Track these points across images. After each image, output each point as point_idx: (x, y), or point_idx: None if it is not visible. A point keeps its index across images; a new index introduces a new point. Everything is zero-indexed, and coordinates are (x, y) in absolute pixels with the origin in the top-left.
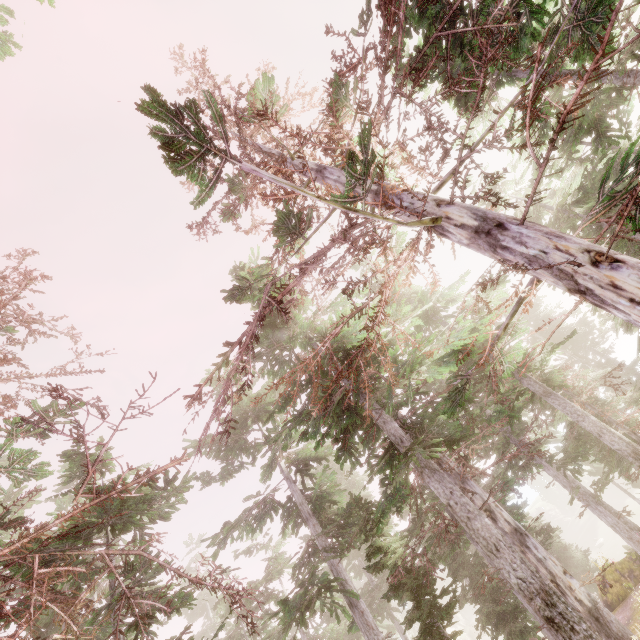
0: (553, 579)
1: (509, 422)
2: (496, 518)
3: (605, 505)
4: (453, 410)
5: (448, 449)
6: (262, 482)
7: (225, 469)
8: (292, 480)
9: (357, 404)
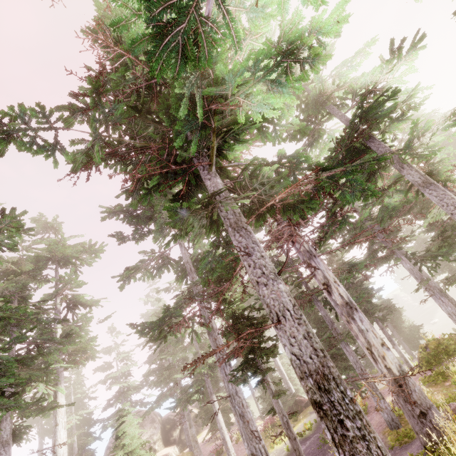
0: (369, 348)
1: (366, 199)
2: (331, 292)
3: (449, 298)
4: (167, 58)
5: (302, 229)
6: (154, 243)
7: (136, 232)
8: (183, 245)
9: (186, 159)
